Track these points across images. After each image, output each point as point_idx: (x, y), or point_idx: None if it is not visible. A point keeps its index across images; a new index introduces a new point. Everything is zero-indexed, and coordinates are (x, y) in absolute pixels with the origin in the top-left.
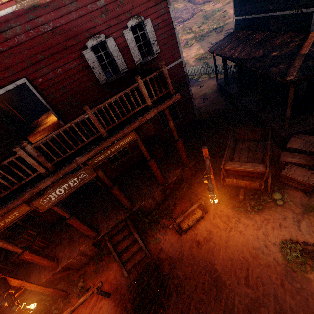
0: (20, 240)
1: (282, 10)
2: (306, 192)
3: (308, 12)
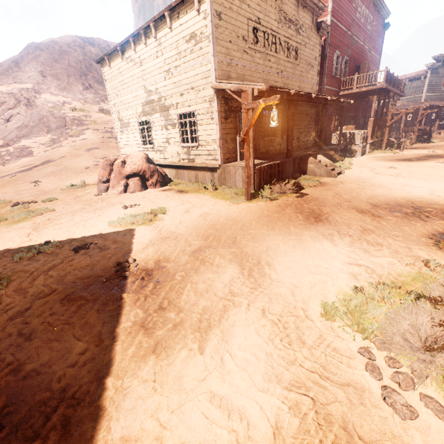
0: (353, 126)
1: (405, 97)
2: (441, 141)
3: (419, 96)
